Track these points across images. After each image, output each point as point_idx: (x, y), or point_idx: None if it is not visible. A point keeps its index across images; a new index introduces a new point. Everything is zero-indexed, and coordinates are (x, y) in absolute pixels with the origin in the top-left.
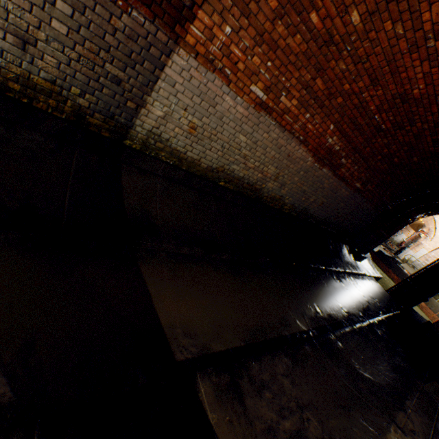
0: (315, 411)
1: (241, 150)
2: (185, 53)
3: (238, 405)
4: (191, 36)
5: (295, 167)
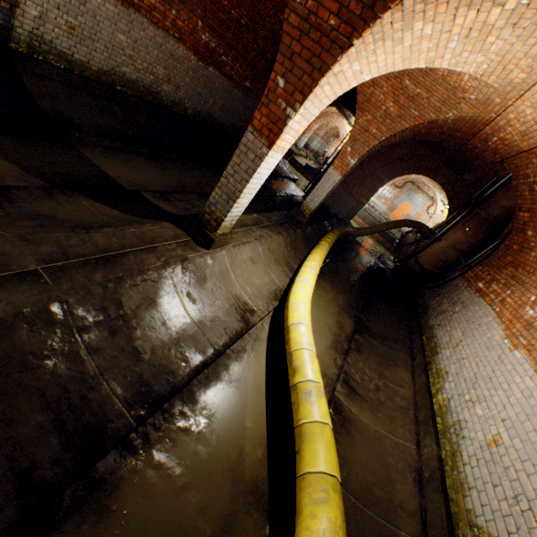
0: None
1: (126, 51)
2: None
3: (168, 202)
4: None
5: (183, 68)
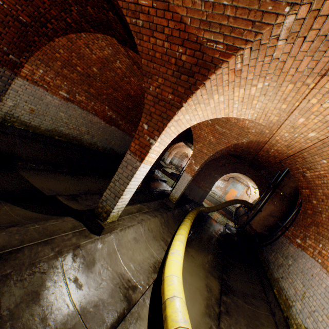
0: None
1: (63, 120)
2: (21, 79)
3: (76, 201)
4: (23, 73)
5: (96, 127)
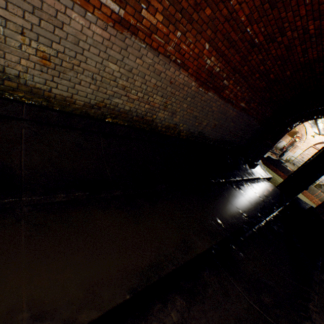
0: None
1: (117, 81)
2: None
3: None
4: None
5: (181, 94)
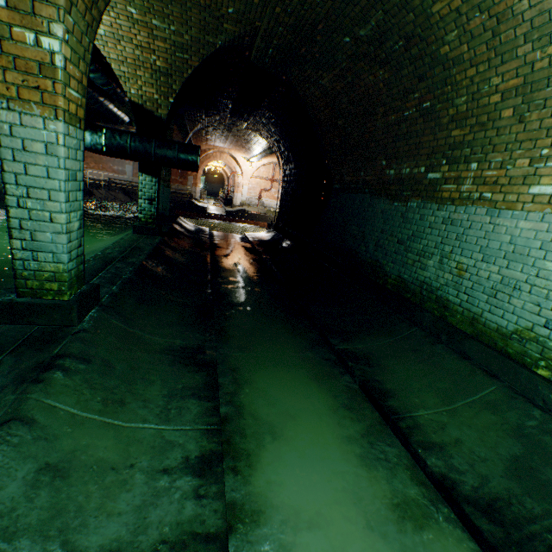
0: None
1: None
2: None
3: None
4: None
5: None
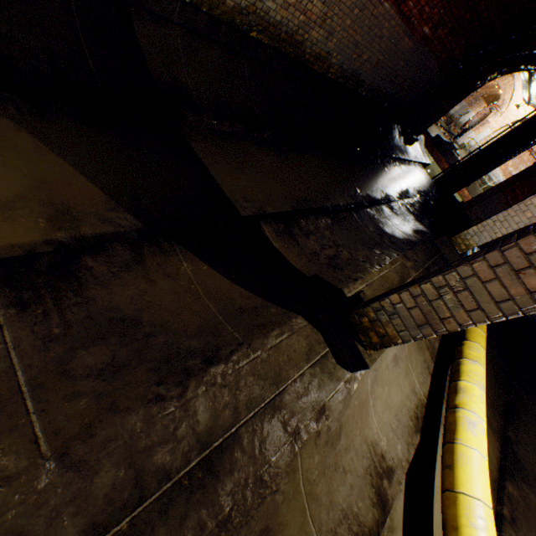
0: (347, 248)
1: None
2: None
3: (292, 241)
4: None
5: (348, 2)
